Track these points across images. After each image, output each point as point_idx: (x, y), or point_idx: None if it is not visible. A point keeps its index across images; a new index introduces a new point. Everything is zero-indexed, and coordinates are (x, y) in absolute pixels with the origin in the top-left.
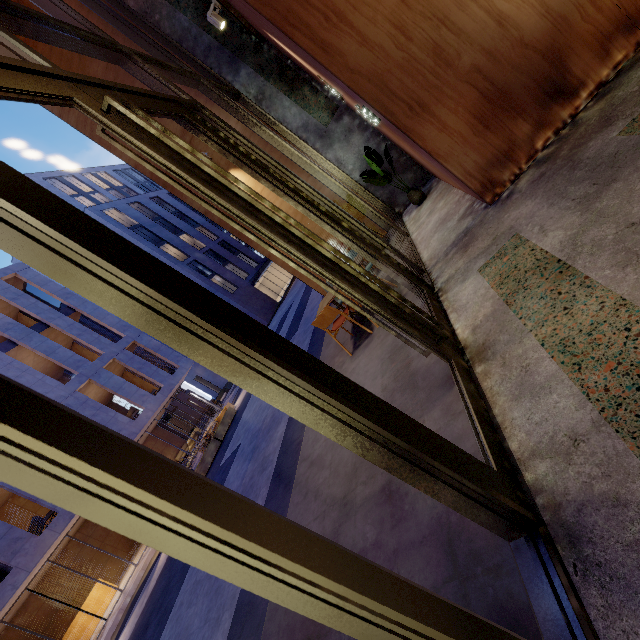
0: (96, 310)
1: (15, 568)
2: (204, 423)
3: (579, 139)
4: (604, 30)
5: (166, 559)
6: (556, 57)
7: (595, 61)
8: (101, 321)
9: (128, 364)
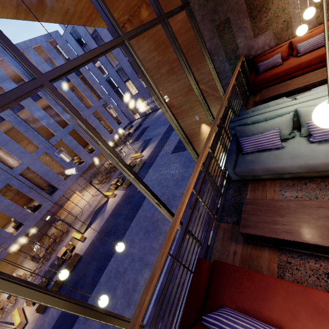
0: (91, 77)
1: (59, 190)
2: (123, 145)
3: None
4: None
5: (112, 210)
6: None
7: None
8: (93, 85)
9: (102, 115)
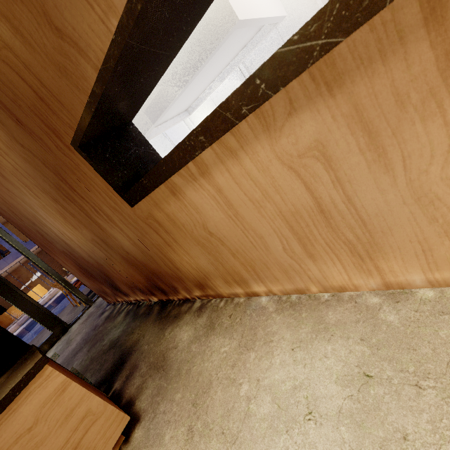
0: None
1: None
2: None
3: (100, 332)
4: (128, 283)
5: (49, 304)
6: (108, 276)
7: (130, 291)
8: None
9: None
